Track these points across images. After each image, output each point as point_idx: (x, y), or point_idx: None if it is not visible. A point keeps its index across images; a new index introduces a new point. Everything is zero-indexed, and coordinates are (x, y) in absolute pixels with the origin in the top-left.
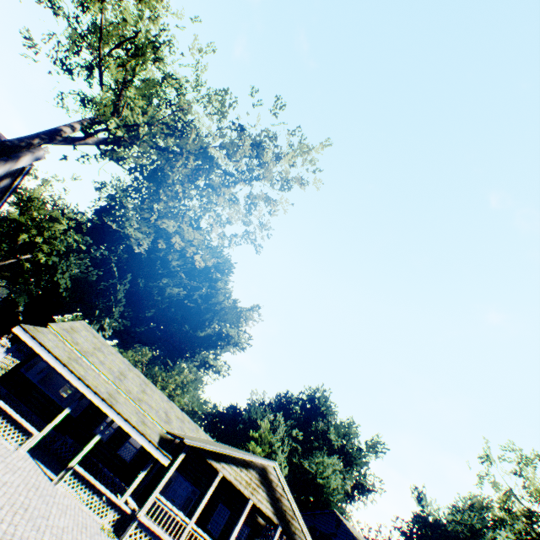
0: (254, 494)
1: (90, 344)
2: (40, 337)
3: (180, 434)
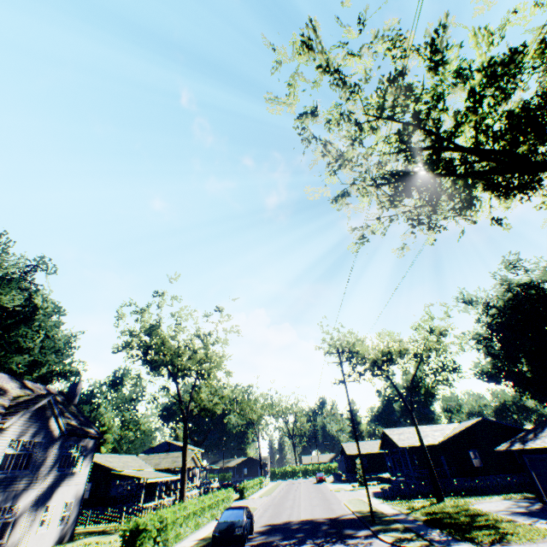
0: (192, 464)
1: (111, 462)
2: (145, 476)
3: (158, 465)
